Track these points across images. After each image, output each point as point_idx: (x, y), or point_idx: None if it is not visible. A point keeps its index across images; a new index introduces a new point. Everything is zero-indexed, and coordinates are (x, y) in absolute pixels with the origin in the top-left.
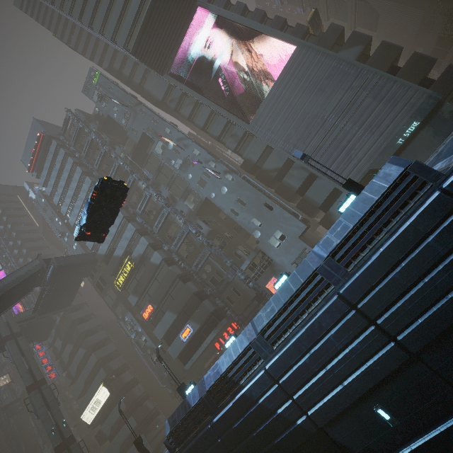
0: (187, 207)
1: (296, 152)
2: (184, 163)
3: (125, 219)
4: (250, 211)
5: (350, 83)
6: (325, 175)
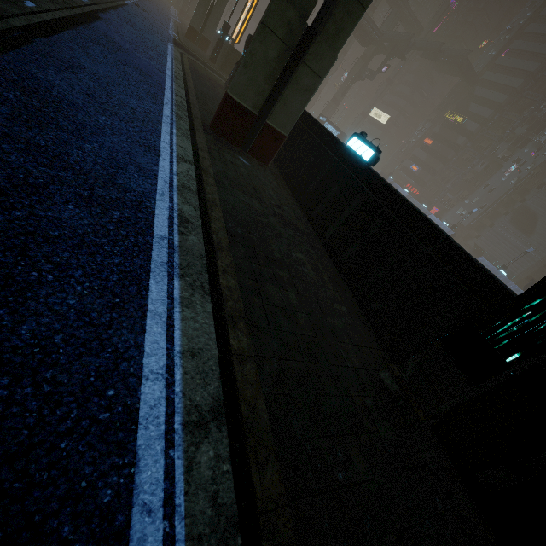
0: (500, 153)
1: (476, 210)
2: (541, 143)
3: (500, 104)
4: (483, 196)
5: (543, 245)
6: (488, 232)
